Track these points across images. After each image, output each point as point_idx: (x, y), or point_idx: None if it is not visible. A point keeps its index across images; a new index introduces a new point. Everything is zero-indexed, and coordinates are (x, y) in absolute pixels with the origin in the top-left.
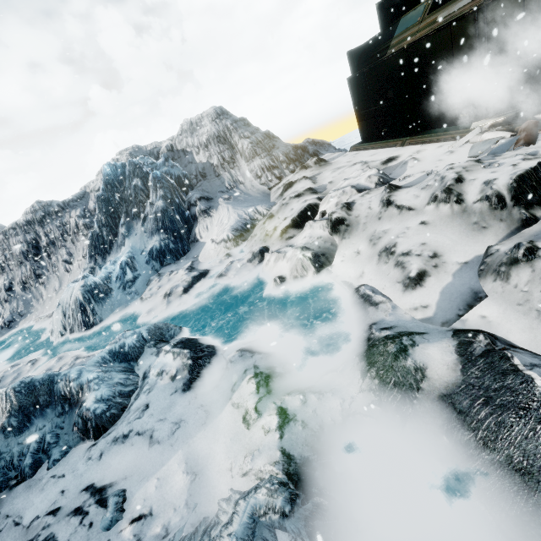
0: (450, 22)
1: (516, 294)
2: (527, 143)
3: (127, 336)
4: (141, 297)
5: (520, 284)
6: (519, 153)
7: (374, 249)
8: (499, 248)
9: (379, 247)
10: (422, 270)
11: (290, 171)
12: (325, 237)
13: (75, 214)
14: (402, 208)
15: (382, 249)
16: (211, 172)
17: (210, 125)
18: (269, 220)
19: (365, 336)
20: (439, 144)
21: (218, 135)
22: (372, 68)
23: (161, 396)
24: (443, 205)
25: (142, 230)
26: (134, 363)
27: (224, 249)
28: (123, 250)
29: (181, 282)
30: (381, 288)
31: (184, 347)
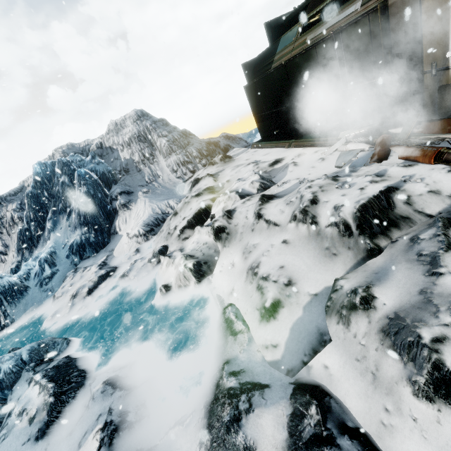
0: (315, 44)
1: (355, 346)
2: (379, 159)
3: (4, 361)
4: (54, 296)
5: (358, 334)
6: (372, 170)
7: (245, 264)
8: (343, 285)
9: (248, 262)
10: (276, 299)
11: (202, 165)
12: (210, 243)
13: (12, 207)
14: (270, 223)
15: (249, 267)
16: (134, 168)
17: (131, 126)
18: (173, 217)
19: (217, 377)
20: (316, 149)
21: (138, 135)
22: (261, 79)
23: (14, 445)
24: (301, 225)
25: (66, 224)
26: (9, 391)
27: (135, 244)
28: (47, 245)
29: (88, 282)
30: (244, 312)
31: (52, 379)
